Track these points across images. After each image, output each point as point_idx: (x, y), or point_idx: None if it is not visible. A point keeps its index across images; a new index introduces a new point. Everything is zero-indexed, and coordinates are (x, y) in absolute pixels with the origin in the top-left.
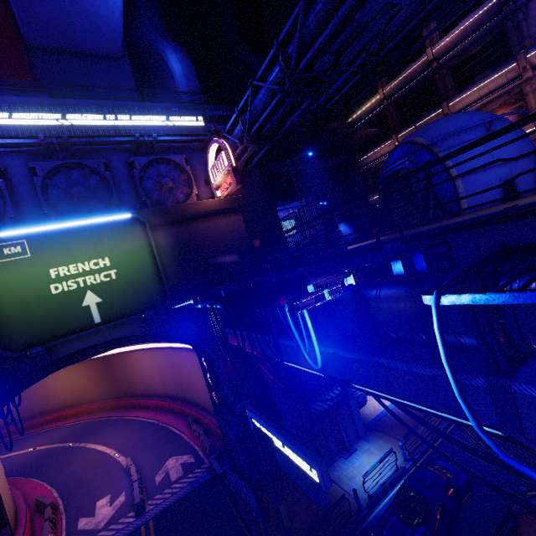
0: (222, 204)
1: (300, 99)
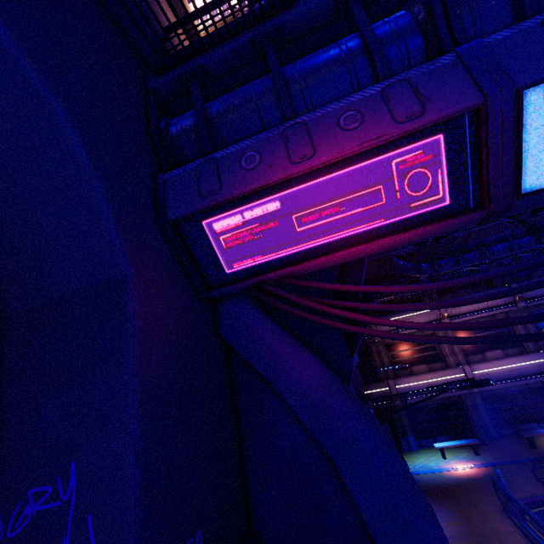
0: None
1: None
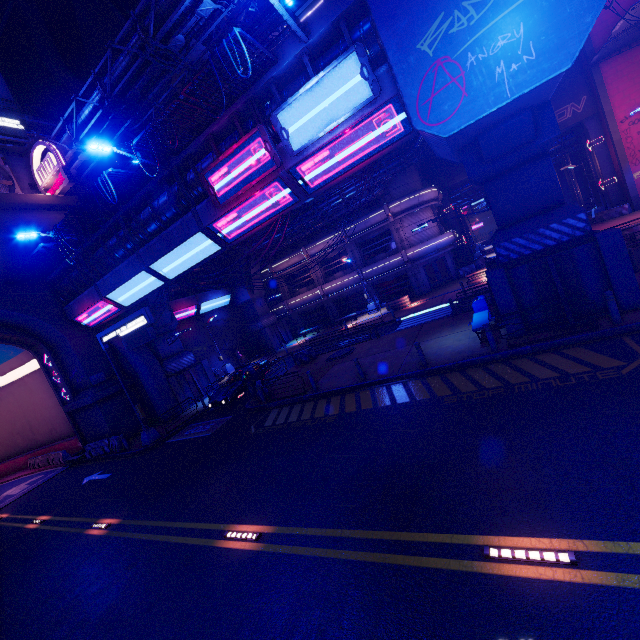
0: (54, 201)
1: (121, 118)
